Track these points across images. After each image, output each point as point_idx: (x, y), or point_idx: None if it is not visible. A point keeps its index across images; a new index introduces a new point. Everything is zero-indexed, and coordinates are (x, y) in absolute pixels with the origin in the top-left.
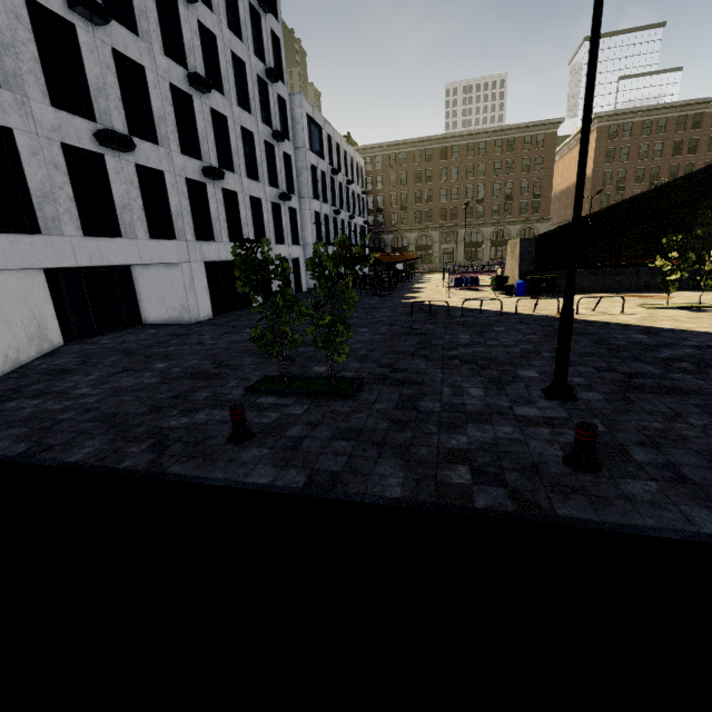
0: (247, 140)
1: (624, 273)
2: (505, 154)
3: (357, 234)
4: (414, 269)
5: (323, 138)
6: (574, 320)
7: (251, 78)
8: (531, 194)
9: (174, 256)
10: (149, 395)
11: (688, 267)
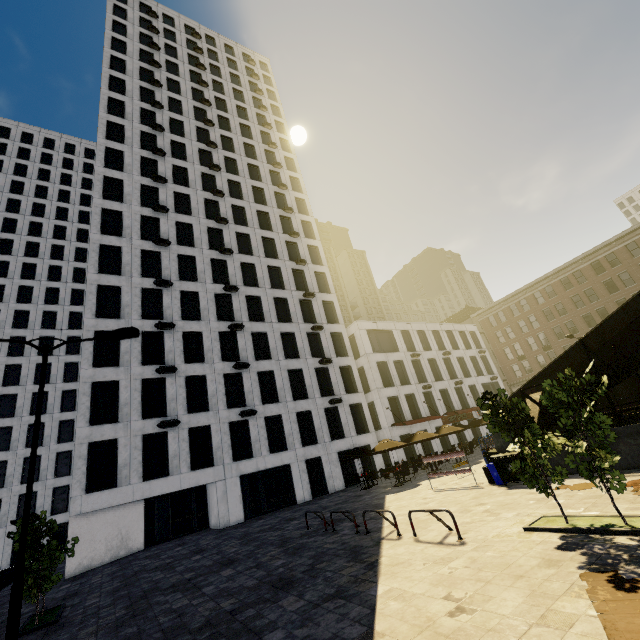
0: (299, 374)
1: None
2: None
3: (480, 394)
4: None
5: (394, 336)
6: (363, 554)
7: (301, 337)
8: None
9: (210, 478)
10: (27, 609)
11: (551, 448)
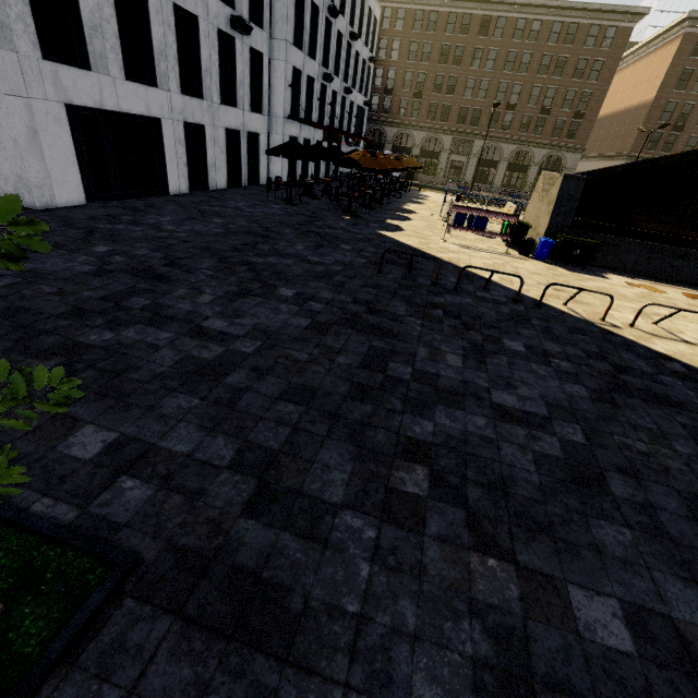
0: None
1: (689, 257)
2: (560, 45)
3: (352, 117)
4: (411, 181)
5: None
6: (635, 348)
7: None
8: (573, 111)
9: None
10: None
11: None
